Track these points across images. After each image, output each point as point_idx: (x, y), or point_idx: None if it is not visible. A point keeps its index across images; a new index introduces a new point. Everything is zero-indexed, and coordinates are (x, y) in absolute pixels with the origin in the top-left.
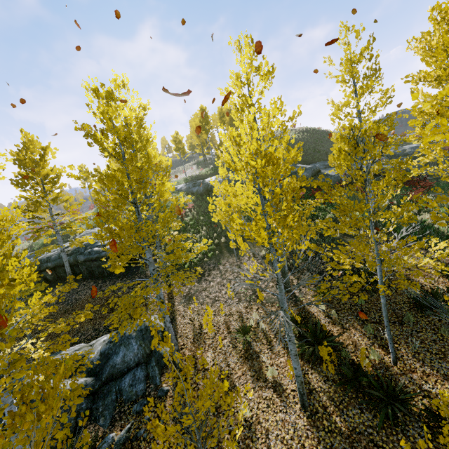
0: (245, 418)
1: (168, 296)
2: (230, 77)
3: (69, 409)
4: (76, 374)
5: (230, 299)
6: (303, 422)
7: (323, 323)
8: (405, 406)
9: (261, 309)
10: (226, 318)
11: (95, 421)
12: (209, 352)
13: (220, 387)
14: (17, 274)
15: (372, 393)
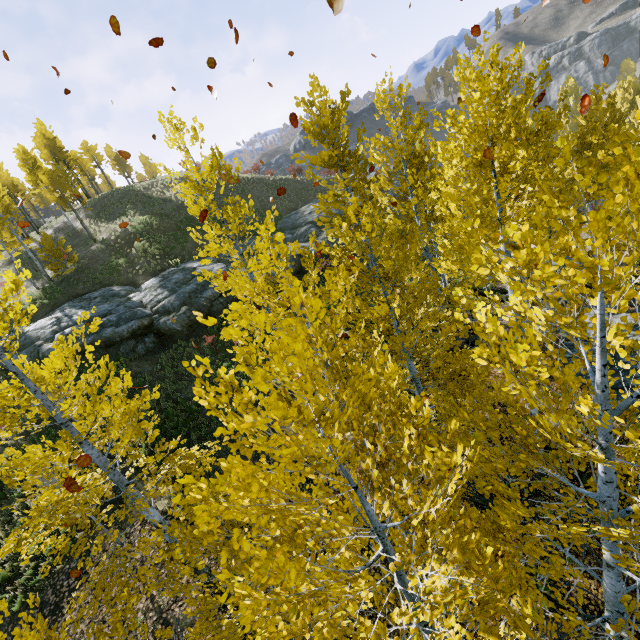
0: None
1: None
2: None
3: None
4: None
5: None
6: None
7: None
8: None
9: None
10: None
11: None
12: None
13: None
14: None
15: None
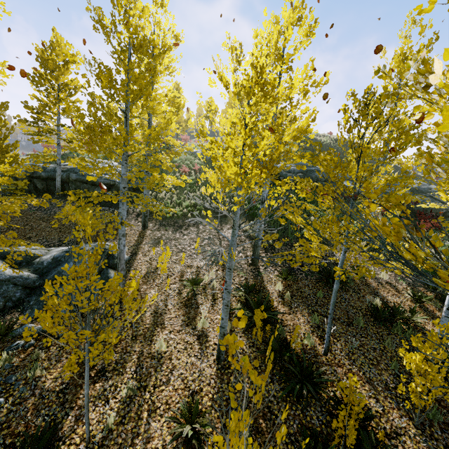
0: (159, 351)
1: (140, 234)
2: (269, 21)
3: (2, 291)
4: (24, 268)
5: (195, 255)
6: (211, 371)
7: (274, 300)
8: (316, 390)
9: (221, 271)
10: (184, 268)
11: (22, 311)
12: (154, 290)
13: (126, 285)
14: (2, 161)
15: (289, 369)
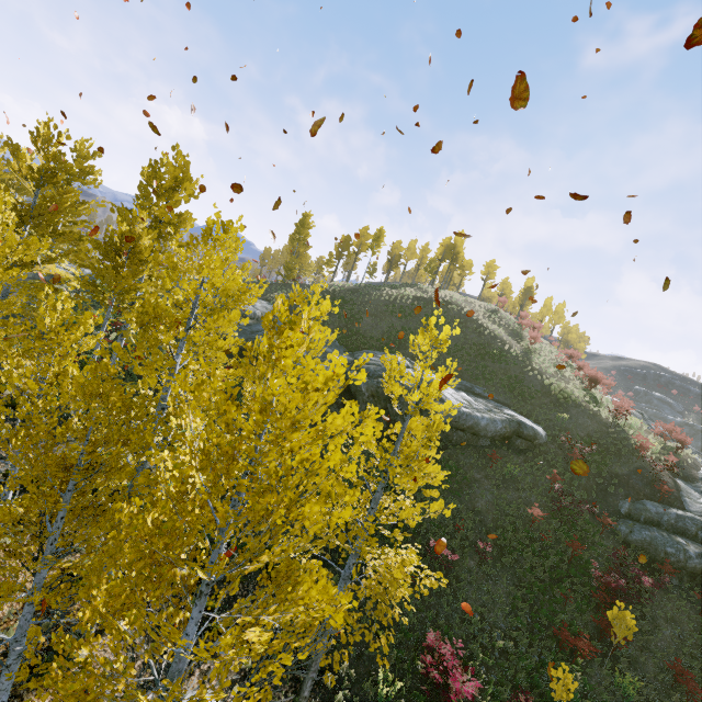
0: None
1: None
2: None
3: None
4: None
5: None
6: None
7: None
8: None
9: None
10: None
11: None
12: None
13: None
14: None
15: None
